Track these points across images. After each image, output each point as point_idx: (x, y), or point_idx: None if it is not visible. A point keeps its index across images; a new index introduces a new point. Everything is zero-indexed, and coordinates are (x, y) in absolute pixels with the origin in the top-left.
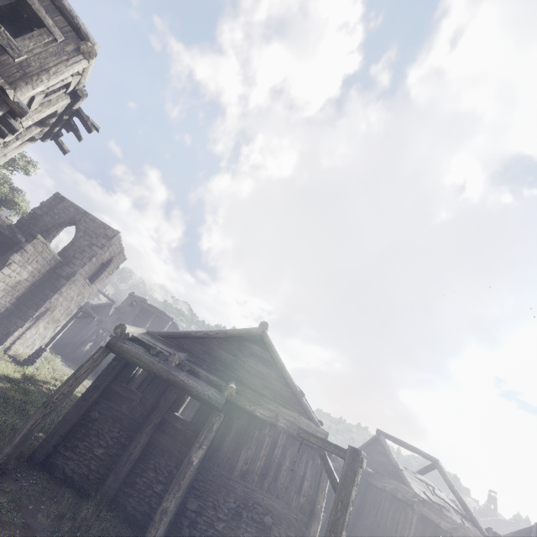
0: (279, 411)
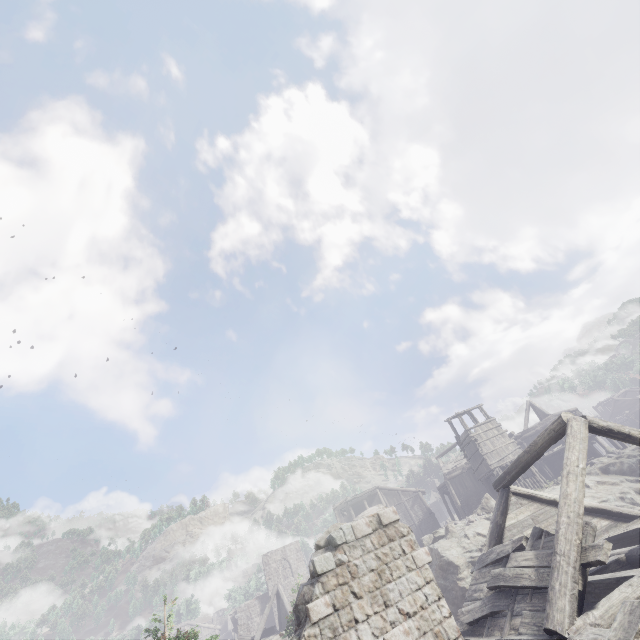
0: (639, 405)
